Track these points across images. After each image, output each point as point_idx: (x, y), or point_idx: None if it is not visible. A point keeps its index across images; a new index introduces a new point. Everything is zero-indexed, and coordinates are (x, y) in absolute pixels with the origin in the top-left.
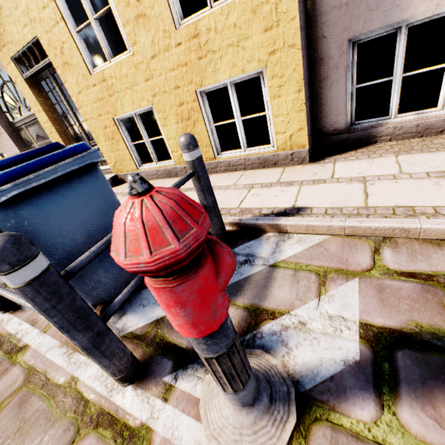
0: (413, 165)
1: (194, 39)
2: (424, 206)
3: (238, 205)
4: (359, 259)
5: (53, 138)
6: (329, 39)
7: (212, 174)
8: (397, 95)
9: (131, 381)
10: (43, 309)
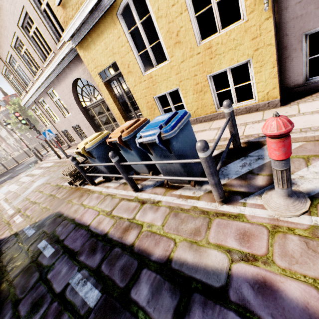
0: None
1: (208, 49)
2: None
3: (242, 134)
4: None
5: (114, 112)
6: (290, 35)
7: (214, 120)
8: None
9: (225, 202)
10: (209, 166)
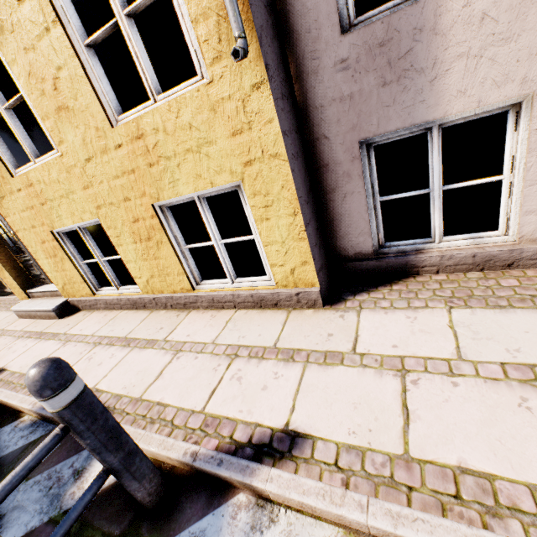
0: (477, 338)
1: (138, 140)
2: (512, 479)
3: (204, 403)
4: None
5: None
6: (332, 139)
7: (192, 309)
8: (439, 213)
9: None
10: None
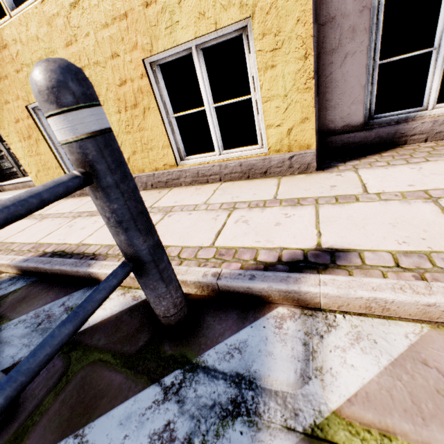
0: None
1: None
2: None
3: (211, 241)
4: None
5: None
6: None
7: (173, 187)
8: (439, 74)
9: None
10: None
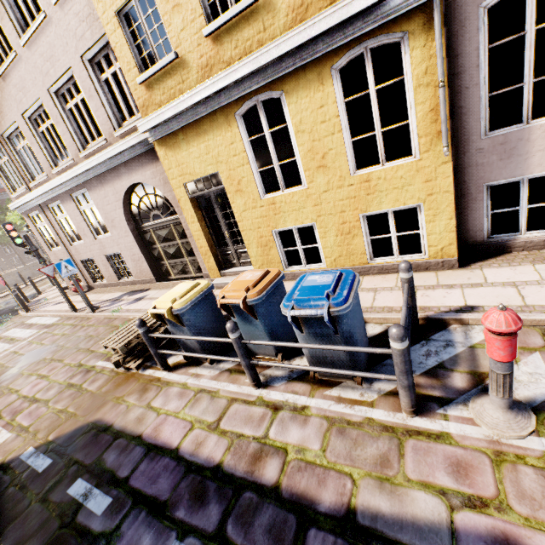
0: None
1: (365, 182)
2: None
3: None
4: (533, 340)
5: (199, 243)
6: (468, 183)
7: (364, 276)
8: (524, 219)
9: (417, 413)
10: (405, 361)
